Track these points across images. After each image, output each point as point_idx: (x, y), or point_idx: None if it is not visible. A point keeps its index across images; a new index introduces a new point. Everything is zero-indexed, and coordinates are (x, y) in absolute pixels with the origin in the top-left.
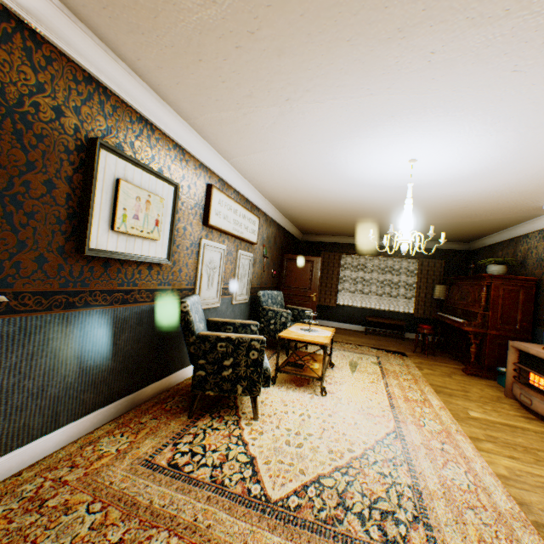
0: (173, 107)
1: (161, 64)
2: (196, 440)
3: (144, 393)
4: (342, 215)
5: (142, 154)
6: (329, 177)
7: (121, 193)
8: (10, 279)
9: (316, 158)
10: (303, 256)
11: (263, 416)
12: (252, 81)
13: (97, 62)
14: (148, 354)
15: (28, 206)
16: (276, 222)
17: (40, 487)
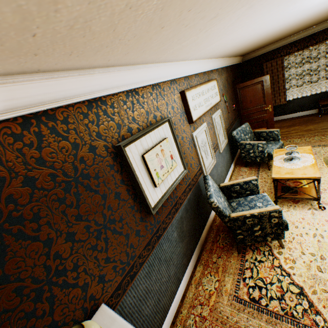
0: (141, 63)
1: (126, 51)
2: (253, 274)
3: (202, 237)
4: (289, 30)
5: (141, 119)
6: (287, 17)
7: (148, 163)
8: (133, 253)
9: (278, 13)
10: (252, 80)
11: (285, 242)
12: (220, 5)
13: (85, 87)
14: (196, 220)
15: (117, 217)
16: (224, 67)
17: (194, 320)
